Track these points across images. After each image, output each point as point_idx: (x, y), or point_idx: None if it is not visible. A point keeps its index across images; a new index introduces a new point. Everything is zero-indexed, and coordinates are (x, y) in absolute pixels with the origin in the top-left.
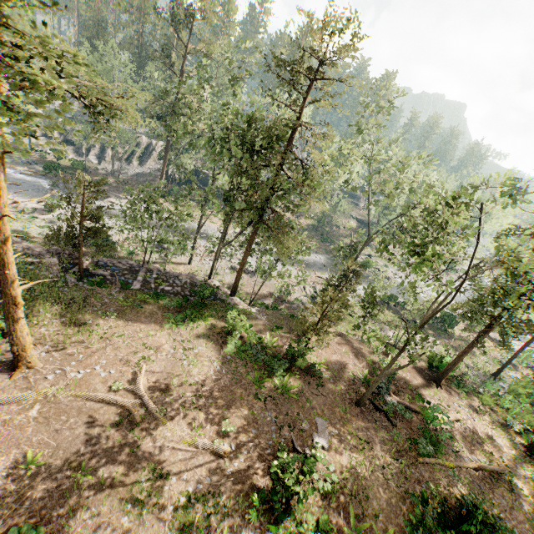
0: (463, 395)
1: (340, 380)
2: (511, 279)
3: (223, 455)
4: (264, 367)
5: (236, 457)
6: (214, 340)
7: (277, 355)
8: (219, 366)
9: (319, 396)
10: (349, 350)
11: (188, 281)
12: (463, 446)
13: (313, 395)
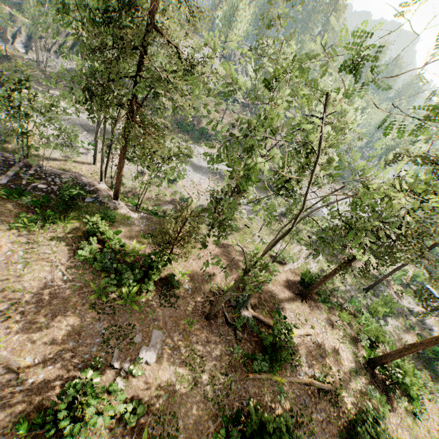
0: (325, 310)
1: (200, 291)
2: (373, 211)
3: (19, 370)
4: (116, 275)
5: (36, 372)
6: (70, 244)
7: (135, 264)
8: (61, 272)
9: (169, 308)
10: (225, 261)
11: (70, 181)
12: (303, 361)
13: (161, 307)
